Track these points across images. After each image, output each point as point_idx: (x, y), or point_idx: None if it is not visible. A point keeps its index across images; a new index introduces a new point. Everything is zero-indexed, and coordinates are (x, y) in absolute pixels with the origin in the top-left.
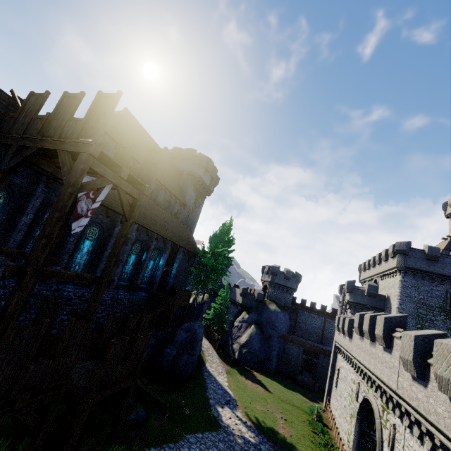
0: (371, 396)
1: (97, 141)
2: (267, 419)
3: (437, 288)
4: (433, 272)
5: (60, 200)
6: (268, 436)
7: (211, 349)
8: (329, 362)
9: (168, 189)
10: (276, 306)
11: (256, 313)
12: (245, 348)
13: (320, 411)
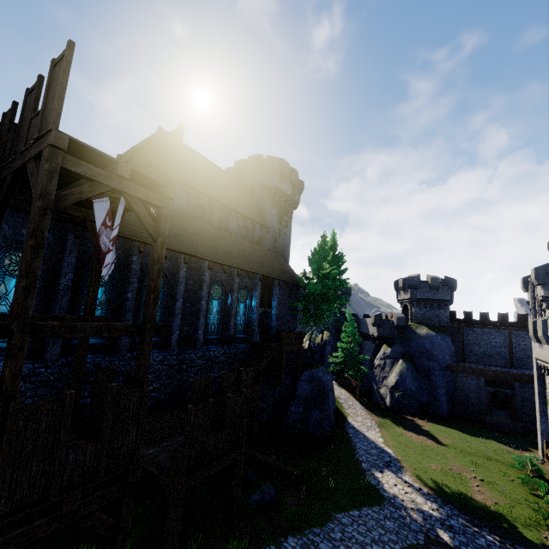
0: None
1: (57, 123)
2: (452, 482)
3: None
4: None
5: (31, 222)
6: (460, 506)
7: (351, 400)
8: (532, 391)
9: (238, 212)
10: (428, 329)
11: (401, 343)
12: (397, 391)
13: (537, 463)
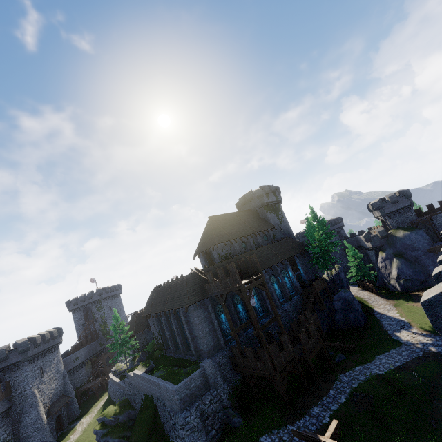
0: None
1: (241, 283)
2: None
3: None
4: None
5: (249, 307)
6: None
7: (372, 296)
8: None
9: (258, 232)
10: (403, 231)
11: (390, 247)
12: (401, 279)
13: None
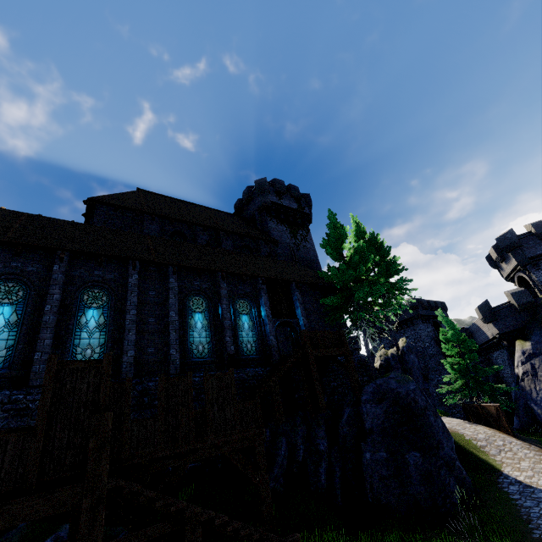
0: None
1: None
2: None
3: None
4: None
5: None
6: None
7: (499, 438)
8: None
9: (229, 231)
10: None
11: None
12: None
13: None
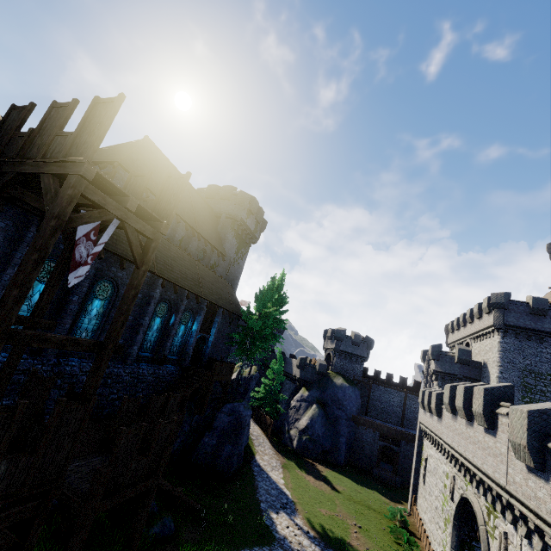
0: (470, 494)
1: (91, 158)
2: (336, 527)
3: (548, 350)
4: (541, 330)
5: (39, 237)
6: (338, 550)
7: (263, 437)
8: (413, 450)
9: (201, 235)
10: (343, 380)
11: (318, 389)
12: (306, 434)
13: (405, 515)
